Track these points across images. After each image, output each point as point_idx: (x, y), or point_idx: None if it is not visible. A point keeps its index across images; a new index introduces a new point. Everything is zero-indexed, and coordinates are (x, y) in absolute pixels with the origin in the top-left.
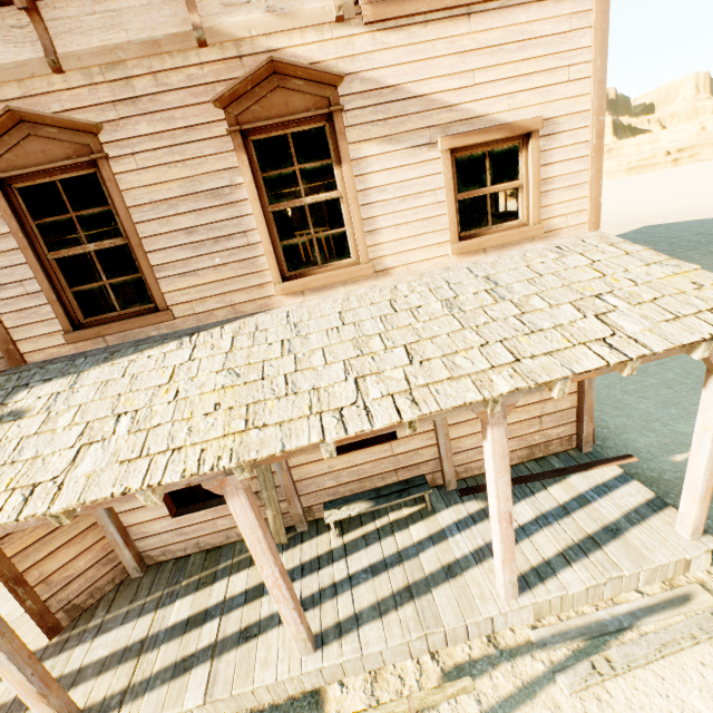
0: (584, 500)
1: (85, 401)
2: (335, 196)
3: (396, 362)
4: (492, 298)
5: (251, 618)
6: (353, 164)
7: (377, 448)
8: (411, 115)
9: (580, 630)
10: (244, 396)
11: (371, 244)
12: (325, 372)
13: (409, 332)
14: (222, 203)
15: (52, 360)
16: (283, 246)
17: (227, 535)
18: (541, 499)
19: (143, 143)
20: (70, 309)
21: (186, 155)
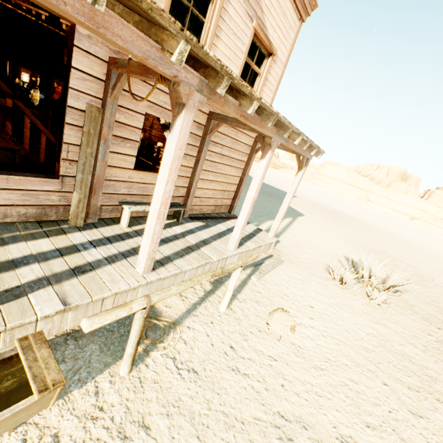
0: None
1: None
2: None
3: None
4: None
5: (78, 262)
6: None
7: None
8: None
9: (251, 264)
10: None
11: (214, 43)
12: None
13: None
14: None
15: None
16: None
17: (6, 212)
18: (226, 224)
19: None
20: None
21: None
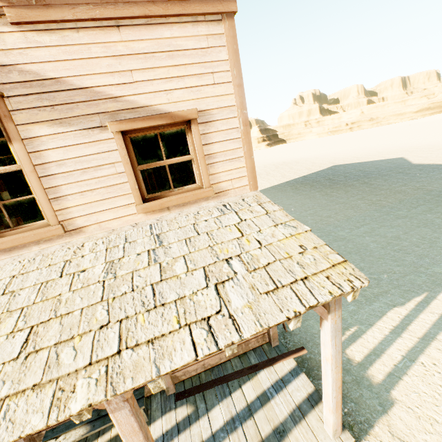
0: (265, 398)
1: None
2: (16, 169)
3: (3, 356)
4: (149, 260)
5: None
6: (26, 142)
7: None
8: (78, 103)
9: None
10: None
11: (59, 208)
12: None
13: (51, 306)
14: None
15: None
16: None
17: None
18: (235, 400)
19: None
20: None
21: None
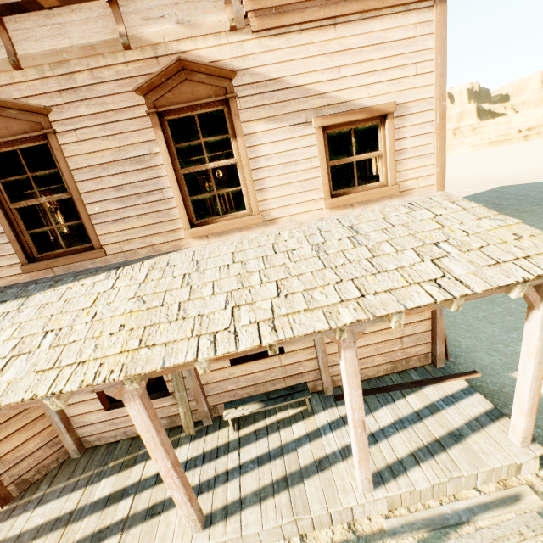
0: (434, 408)
1: (25, 320)
2: (232, 162)
3: (266, 295)
4: (352, 243)
5: (157, 498)
6: (246, 138)
7: (268, 360)
8: (291, 100)
9: (426, 521)
10: (144, 319)
11: (261, 199)
12: (211, 301)
13: (282, 270)
14: (143, 167)
15: (12, 285)
16: (193, 200)
17: None
18: (400, 406)
19: (82, 121)
20: (27, 246)
21: (115, 130)
